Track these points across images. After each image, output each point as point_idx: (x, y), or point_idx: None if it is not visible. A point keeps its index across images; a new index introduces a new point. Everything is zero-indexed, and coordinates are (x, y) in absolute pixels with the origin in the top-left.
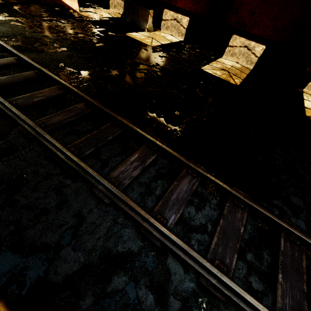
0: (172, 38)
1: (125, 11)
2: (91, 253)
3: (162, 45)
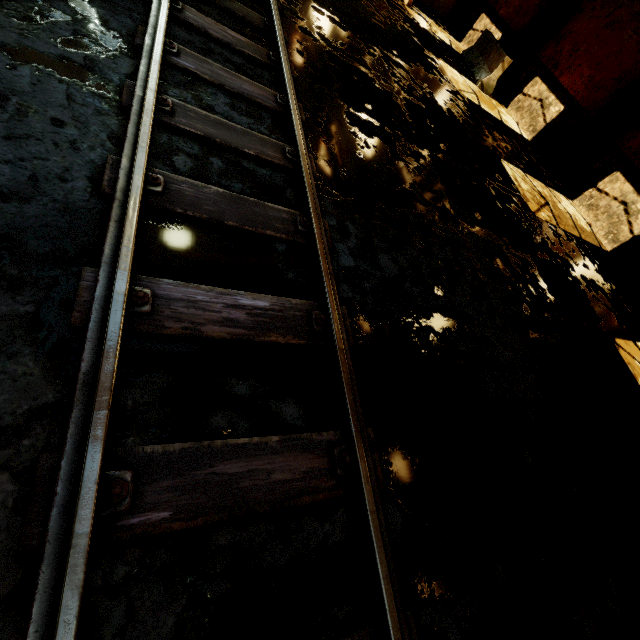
0: (512, 123)
1: (474, 47)
2: None
3: (476, 105)
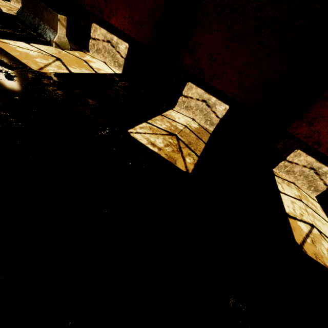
0: (102, 66)
1: (23, 7)
2: None
3: (67, 75)
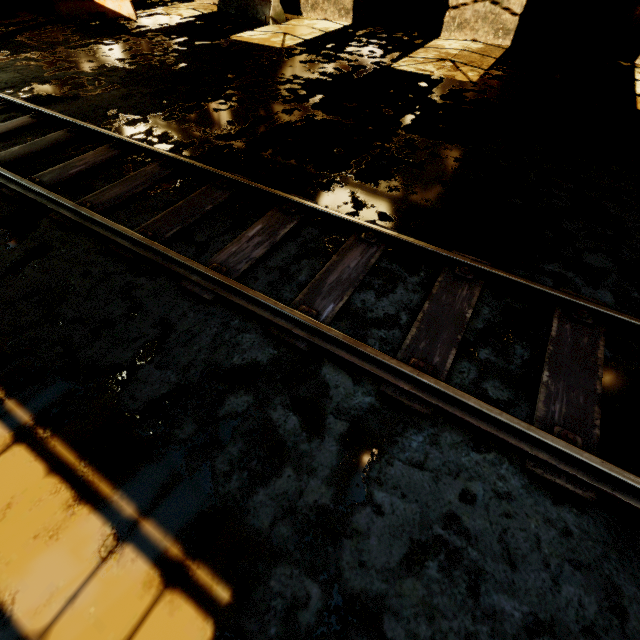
0: (327, 24)
1: None
2: (188, 371)
3: (305, 43)
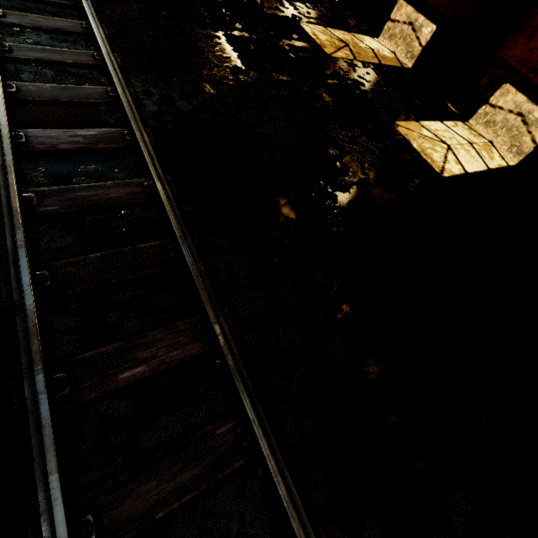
0: None
1: None
2: None
3: None
